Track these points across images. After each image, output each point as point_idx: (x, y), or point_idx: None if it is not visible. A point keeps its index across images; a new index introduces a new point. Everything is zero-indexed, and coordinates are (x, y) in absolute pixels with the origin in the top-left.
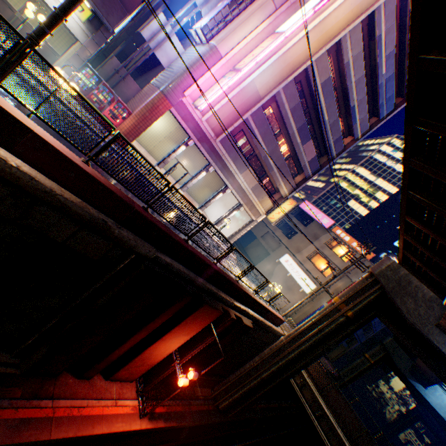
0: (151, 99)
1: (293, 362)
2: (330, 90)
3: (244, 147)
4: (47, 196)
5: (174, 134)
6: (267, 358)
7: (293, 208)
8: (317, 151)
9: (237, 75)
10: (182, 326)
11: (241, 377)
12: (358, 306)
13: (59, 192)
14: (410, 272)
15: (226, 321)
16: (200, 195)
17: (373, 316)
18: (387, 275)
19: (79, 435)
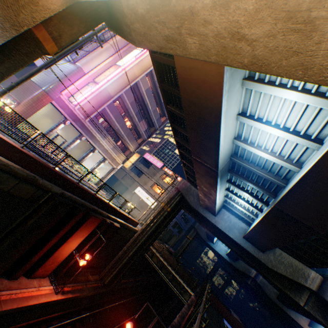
0: (36, 94)
1: (145, 242)
2: (150, 94)
3: (104, 123)
4: (5, 167)
5: (50, 112)
6: (131, 245)
7: (139, 158)
8: (149, 125)
9: (96, 86)
10: (79, 231)
11: (117, 261)
12: (172, 204)
13: (11, 164)
14: (191, 184)
15: (105, 225)
16: (74, 154)
17: (180, 209)
18: (183, 187)
19: (20, 307)
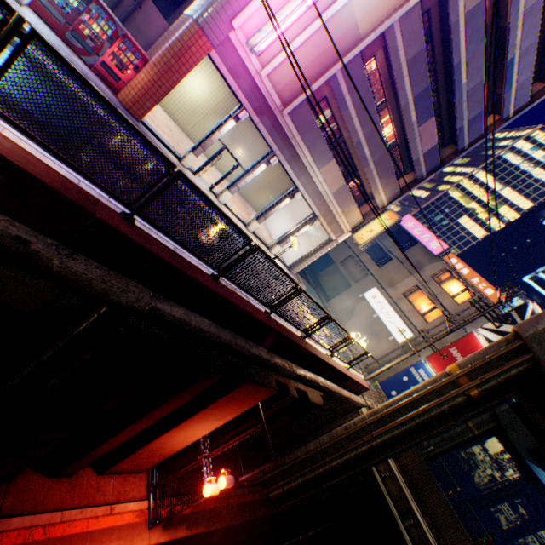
0: (178, 34)
1: (377, 448)
2: (479, 26)
3: (326, 127)
4: None
5: (223, 107)
6: (340, 440)
7: (393, 224)
8: (438, 138)
9: None
10: (210, 410)
11: (302, 460)
12: (489, 383)
13: None
14: None
15: (281, 401)
16: (259, 201)
17: (509, 397)
18: None
19: None
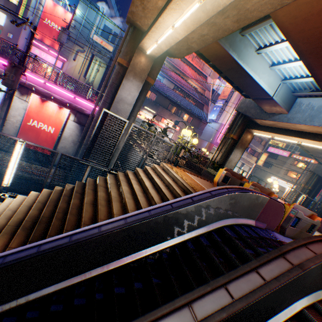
0: (207, 145)
1: None
2: None
3: None
4: None
5: None
6: None
7: (267, 156)
8: None
9: None
10: None
11: None
12: (311, 184)
13: None
14: None
15: None
16: None
17: (320, 186)
18: (316, 170)
19: None
